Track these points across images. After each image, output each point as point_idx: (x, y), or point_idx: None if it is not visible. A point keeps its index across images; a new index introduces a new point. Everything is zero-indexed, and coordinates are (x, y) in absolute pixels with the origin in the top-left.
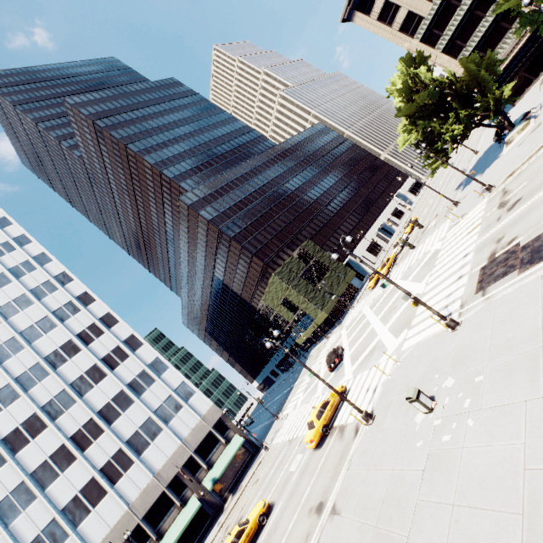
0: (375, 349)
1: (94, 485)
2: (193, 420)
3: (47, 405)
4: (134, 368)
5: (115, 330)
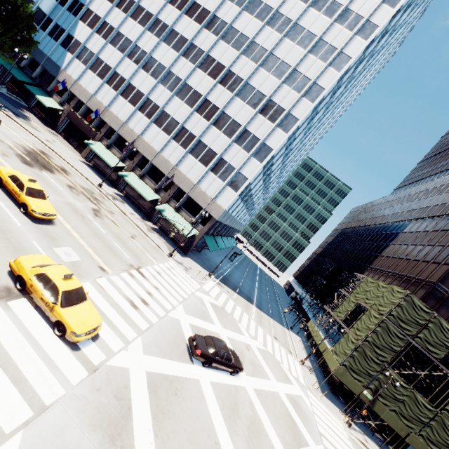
0: (108, 443)
1: (174, 126)
2: (212, 192)
3: (230, 73)
4: (261, 130)
5: (302, 102)
